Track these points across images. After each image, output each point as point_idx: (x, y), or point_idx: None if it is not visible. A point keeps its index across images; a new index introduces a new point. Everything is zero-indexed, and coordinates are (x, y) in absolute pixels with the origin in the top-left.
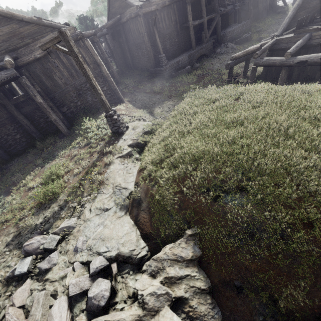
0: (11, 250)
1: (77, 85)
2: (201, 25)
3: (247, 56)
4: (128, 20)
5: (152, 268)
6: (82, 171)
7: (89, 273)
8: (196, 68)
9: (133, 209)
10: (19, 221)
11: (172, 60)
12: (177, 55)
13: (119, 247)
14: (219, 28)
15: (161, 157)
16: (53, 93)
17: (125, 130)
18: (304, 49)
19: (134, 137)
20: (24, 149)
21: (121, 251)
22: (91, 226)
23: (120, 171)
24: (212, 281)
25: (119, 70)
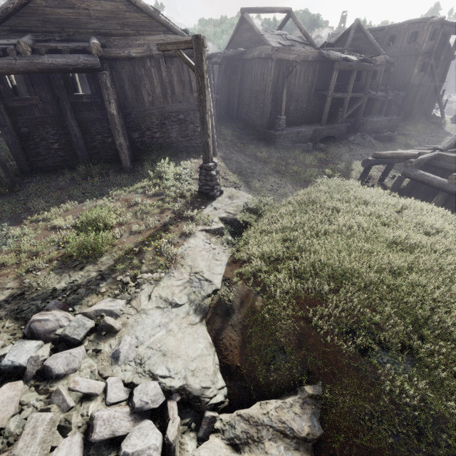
0: (2, 317)
1: (166, 110)
2: (340, 100)
3: (392, 160)
4: (254, 58)
5: (237, 431)
6: (145, 230)
7: (131, 406)
8: (318, 149)
9: (215, 319)
10: (25, 274)
11: (290, 127)
12: (298, 124)
13: (187, 375)
14: (361, 112)
15: (277, 254)
16: (130, 108)
17: (217, 195)
18: None
19: (230, 210)
20: (56, 166)
21: (189, 384)
22: (147, 324)
23: (204, 252)
24: None
25: (217, 114)
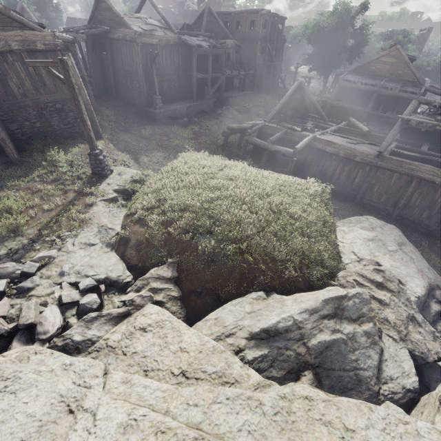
0: None
1: (41, 101)
2: (205, 78)
3: (242, 130)
4: (120, 39)
5: (138, 285)
6: (55, 208)
7: (79, 290)
8: (194, 123)
9: (120, 247)
10: None
11: (168, 105)
12: (175, 100)
13: (108, 272)
14: (223, 89)
15: (152, 205)
16: (0, 102)
17: (109, 174)
18: (282, 141)
19: (120, 183)
20: None
21: (110, 275)
22: (77, 256)
23: (106, 214)
24: (183, 292)
25: (95, 93)
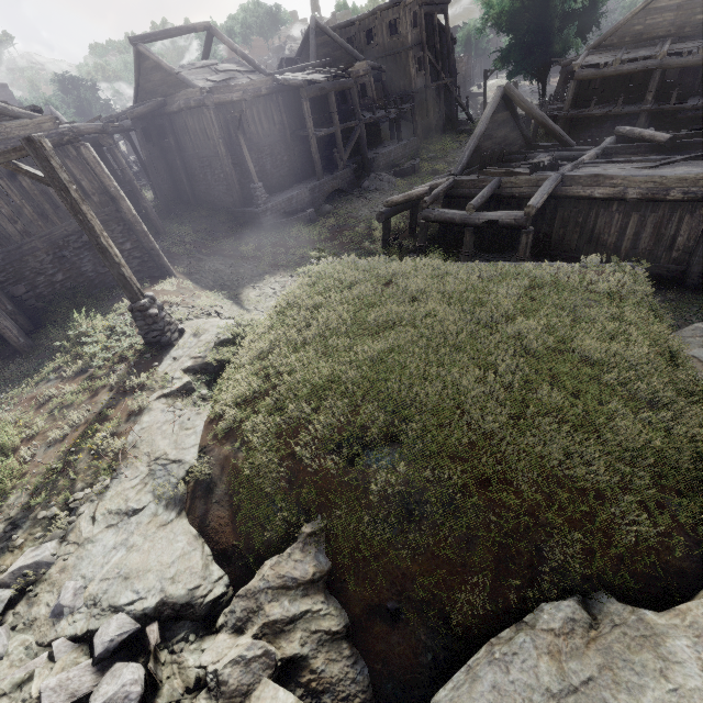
0: None
1: (57, 236)
2: (332, 136)
3: (412, 202)
4: (182, 110)
5: (237, 613)
6: (70, 433)
7: (92, 657)
8: (326, 214)
9: (196, 504)
10: None
11: (278, 194)
12: (288, 185)
13: (165, 586)
14: (364, 146)
15: (253, 391)
16: None
17: (176, 338)
18: (494, 201)
19: (196, 353)
20: None
21: (169, 594)
22: (96, 553)
23: (166, 427)
24: (351, 614)
25: (162, 206)
